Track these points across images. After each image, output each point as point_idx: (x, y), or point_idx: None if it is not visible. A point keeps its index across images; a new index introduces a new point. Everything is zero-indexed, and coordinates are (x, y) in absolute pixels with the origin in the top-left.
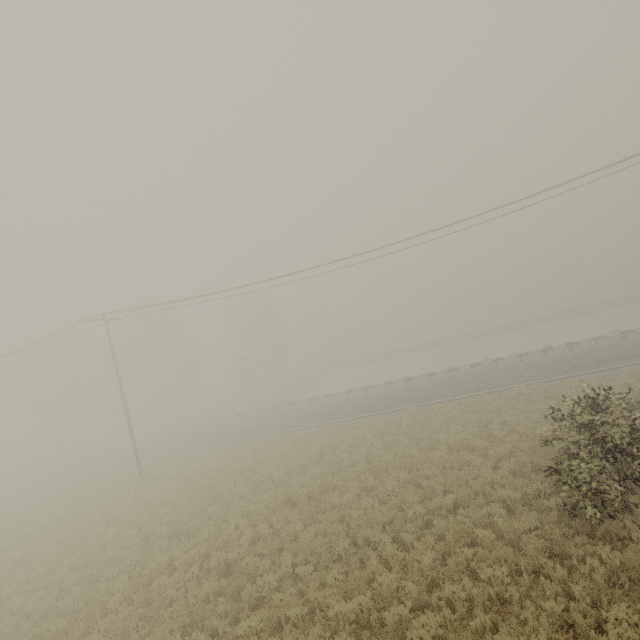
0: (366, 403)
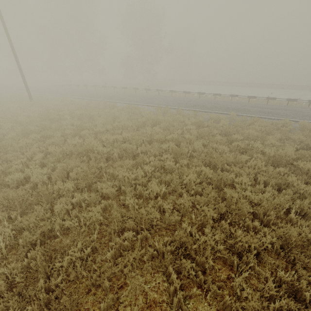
0: (196, 102)
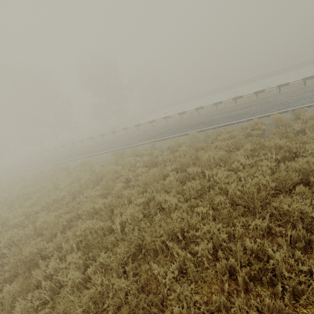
0: (160, 130)
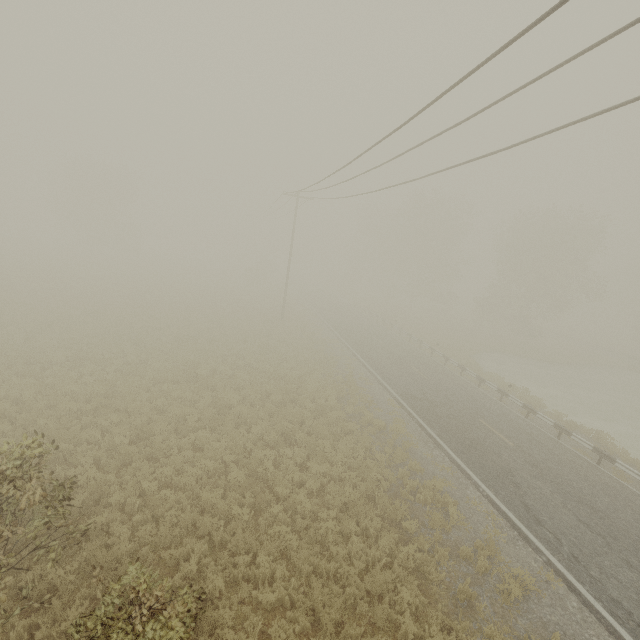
0: (445, 398)
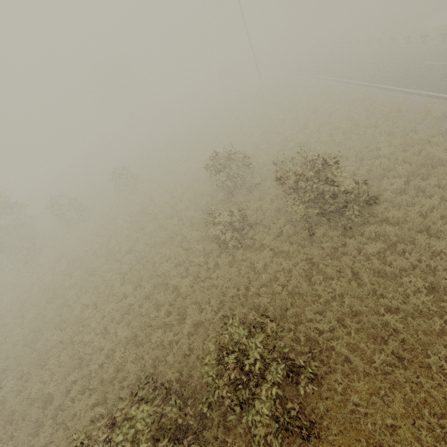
0: (394, 65)
